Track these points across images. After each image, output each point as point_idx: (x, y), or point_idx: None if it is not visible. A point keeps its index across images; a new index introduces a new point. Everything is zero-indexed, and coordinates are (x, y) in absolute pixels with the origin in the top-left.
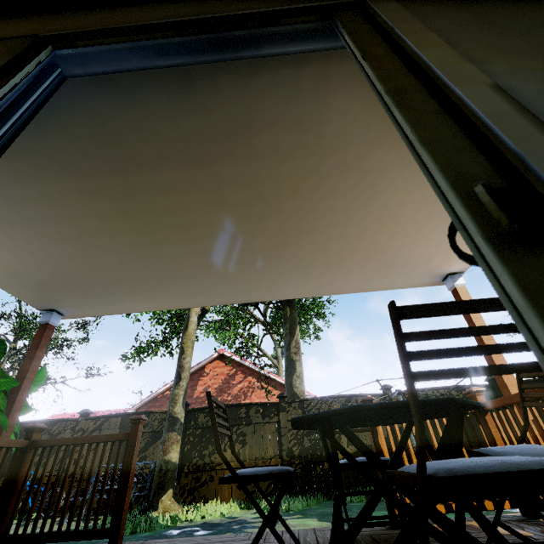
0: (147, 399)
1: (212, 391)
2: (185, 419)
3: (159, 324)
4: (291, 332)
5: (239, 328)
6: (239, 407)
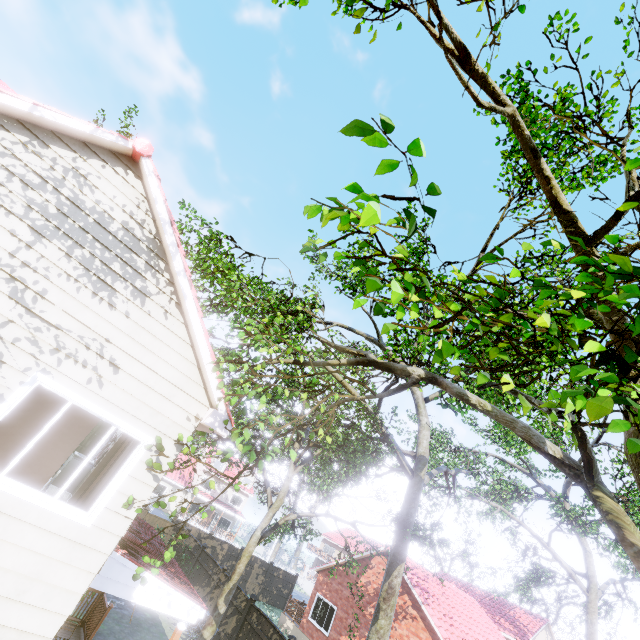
0: (325, 566)
1: (370, 589)
2: (248, 610)
3: (402, 474)
4: (388, 569)
5: (519, 503)
6: (271, 625)
